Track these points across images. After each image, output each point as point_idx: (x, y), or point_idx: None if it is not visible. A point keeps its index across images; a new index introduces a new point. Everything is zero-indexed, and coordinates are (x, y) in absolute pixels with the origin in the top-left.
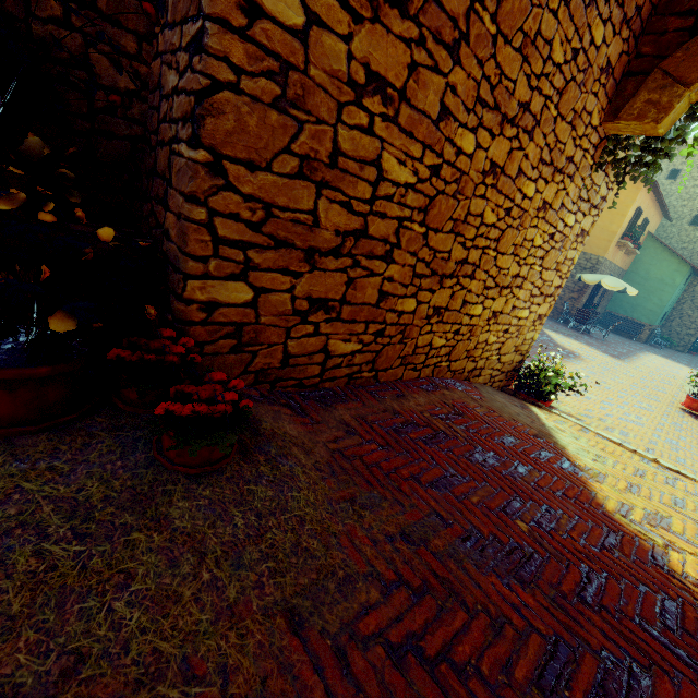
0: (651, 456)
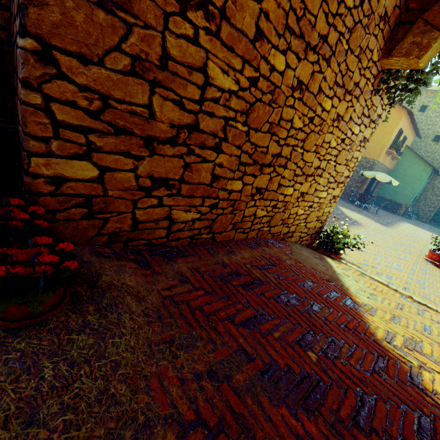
0: (407, 293)
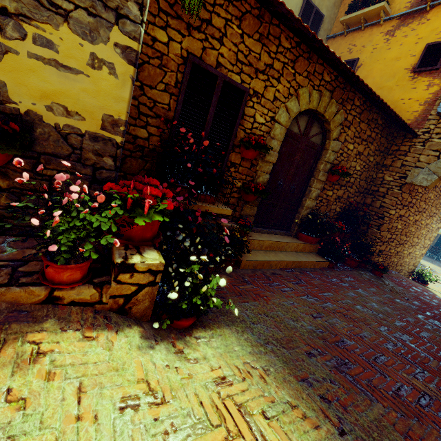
0: None
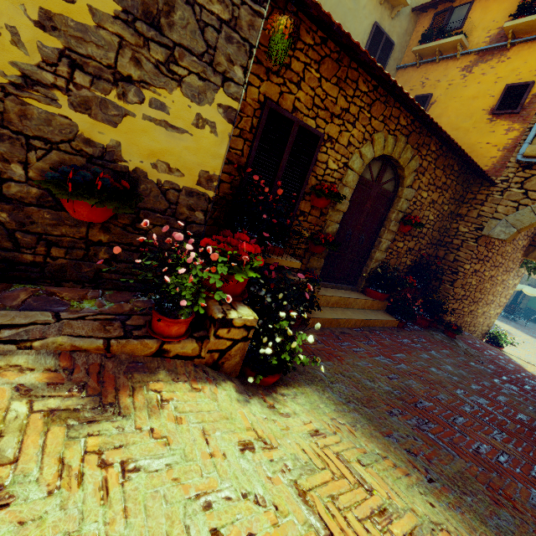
0: None
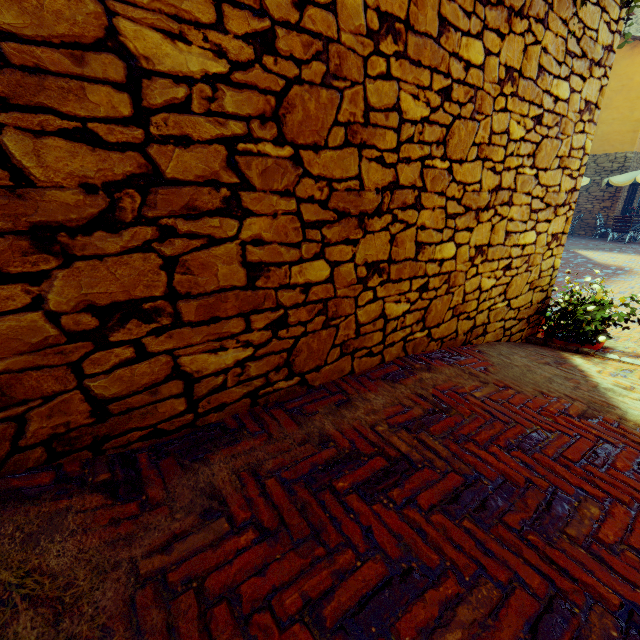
0: None
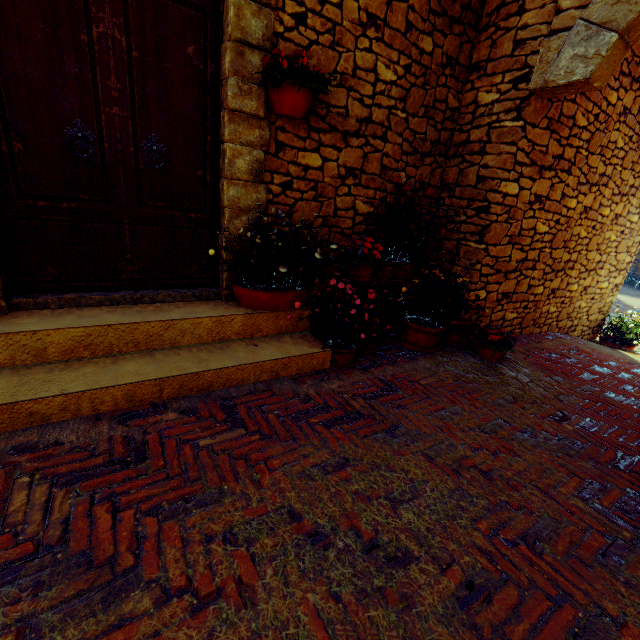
0: None
